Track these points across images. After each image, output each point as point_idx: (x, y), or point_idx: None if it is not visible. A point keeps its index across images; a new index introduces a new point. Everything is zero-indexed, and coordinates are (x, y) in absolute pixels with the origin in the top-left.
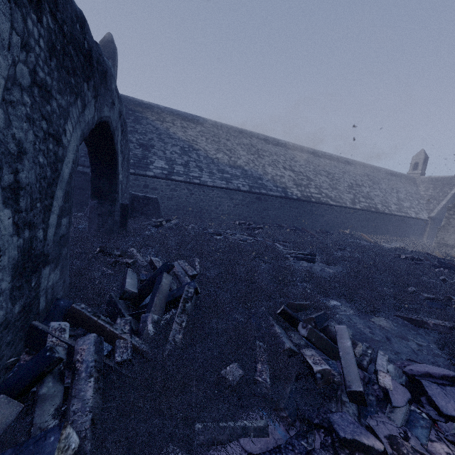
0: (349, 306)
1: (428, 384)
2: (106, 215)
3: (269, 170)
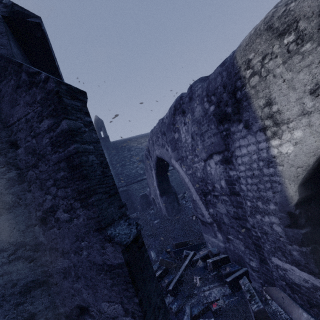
0: None
1: None
2: (173, 201)
3: None
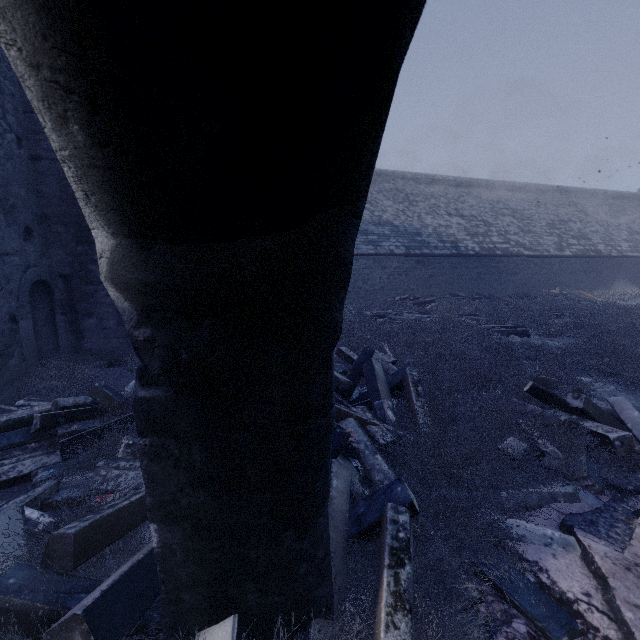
0: (605, 381)
1: None
2: None
3: (428, 220)
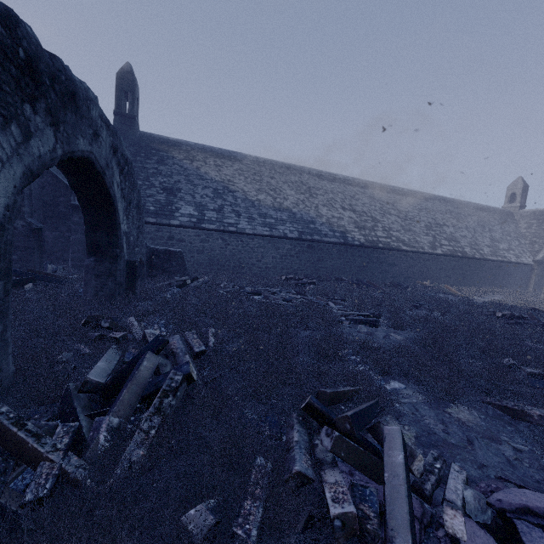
0: (417, 388)
1: (526, 530)
2: (106, 276)
3: (324, 211)
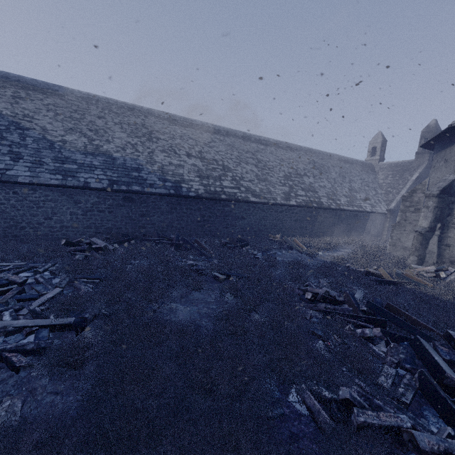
0: None
1: None
2: None
3: (160, 157)
